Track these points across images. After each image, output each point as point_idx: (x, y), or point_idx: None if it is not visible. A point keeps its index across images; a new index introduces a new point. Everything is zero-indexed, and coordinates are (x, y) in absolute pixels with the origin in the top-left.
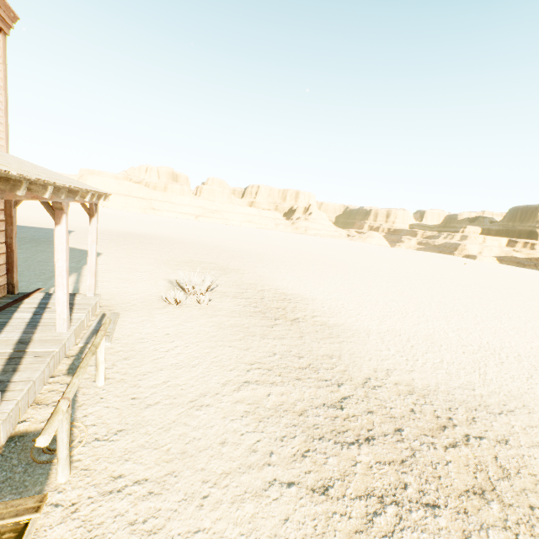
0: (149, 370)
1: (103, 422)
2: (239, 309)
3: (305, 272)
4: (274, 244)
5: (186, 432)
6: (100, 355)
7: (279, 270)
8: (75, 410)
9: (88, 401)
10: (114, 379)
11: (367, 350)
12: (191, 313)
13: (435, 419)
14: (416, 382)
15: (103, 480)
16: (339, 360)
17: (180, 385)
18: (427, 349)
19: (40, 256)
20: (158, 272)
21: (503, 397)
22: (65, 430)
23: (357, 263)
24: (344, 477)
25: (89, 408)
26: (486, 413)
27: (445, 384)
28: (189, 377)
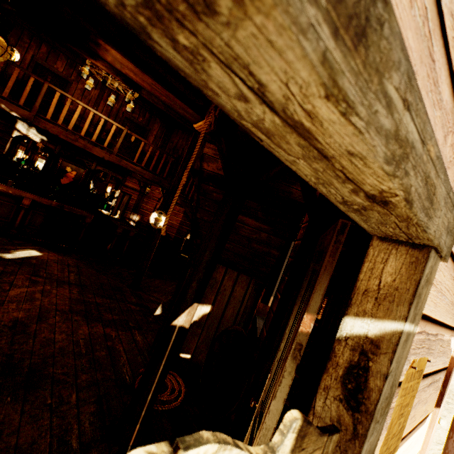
0: None
1: None
2: None
3: None
4: None
5: None
6: None
7: None
8: None
9: None
10: None
11: None
12: None
13: None
14: None
15: None
16: None
17: None
18: None
19: None
20: None
21: None
22: None
23: None
24: None
25: None
26: None
27: None
28: None
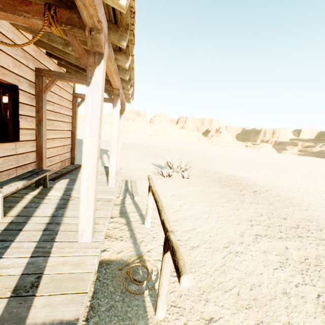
0: (175, 218)
1: None
2: (210, 183)
3: (235, 164)
4: (202, 149)
5: (241, 277)
6: (150, 202)
7: (217, 162)
8: (138, 245)
9: (144, 238)
10: (154, 223)
11: None
12: (180, 183)
13: None
14: None
15: (197, 322)
16: (320, 224)
17: (206, 232)
18: None
19: (78, 150)
20: (145, 160)
21: None
22: (169, 266)
23: (264, 161)
24: None
25: (148, 245)
26: None
27: None
28: (209, 227)
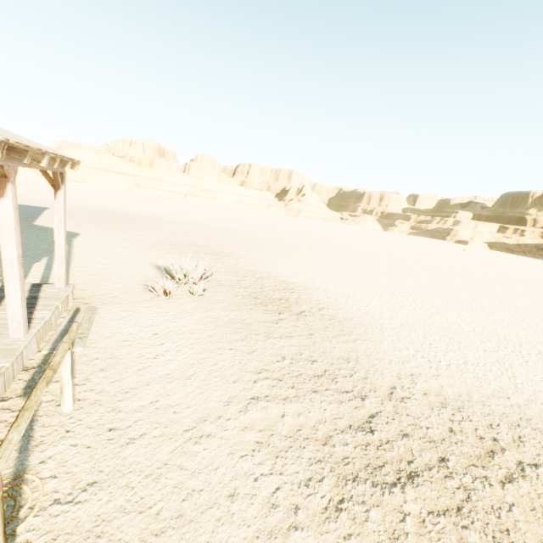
0: (132, 385)
1: (67, 471)
2: (238, 301)
3: (303, 257)
4: (267, 226)
5: (182, 480)
6: (64, 375)
7: (276, 255)
8: (28, 453)
9: (48, 437)
10: (86, 400)
11: (385, 350)
12: (183, 307)
13: (480, 442)
14: (446, 391)
15: None
16: (357, 364)
17: (172, 406)
18: (447, 348)
19: None
20: (144, 256)
21: (541, 406)
22: None
23: (354, 247)
24: (393, 541)
25: (49, 449)
26: (531, 429)
27: (477, 392)
28: (183, 394)
